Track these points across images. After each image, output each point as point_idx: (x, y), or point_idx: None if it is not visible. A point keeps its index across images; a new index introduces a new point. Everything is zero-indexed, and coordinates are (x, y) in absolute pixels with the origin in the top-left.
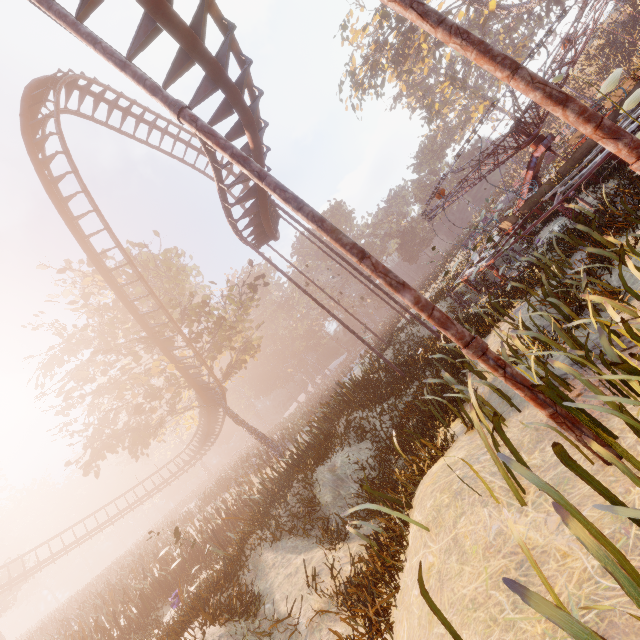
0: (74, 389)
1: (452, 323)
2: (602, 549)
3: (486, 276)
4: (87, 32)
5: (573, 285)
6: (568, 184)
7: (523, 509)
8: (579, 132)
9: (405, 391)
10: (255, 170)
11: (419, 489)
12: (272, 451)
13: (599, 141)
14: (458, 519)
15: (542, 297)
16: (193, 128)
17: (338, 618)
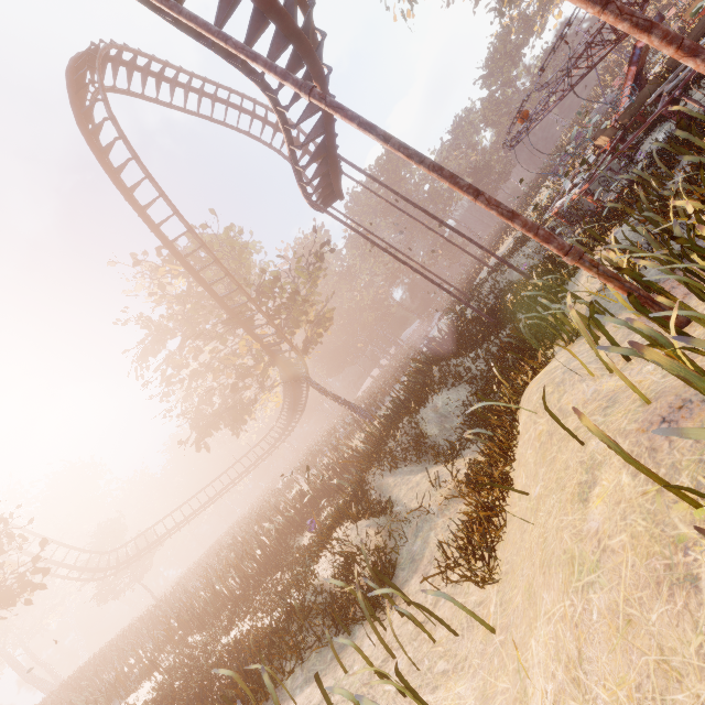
0: (175, 375)
1: (554, 238)
2: (649, 327)
3: (580, 205)
4: (217, 30)
5: (673, 197)
6: (676, 80)
7: (613, 374)
8: (698, 1)
9: (497, 335)
10: (381, 134)
11: (525, 393)
12: (362, 417)
13: (680, 60)
14: (561, 397)
15: (637, 213)
16: (322, 105)
17: (462, 501)
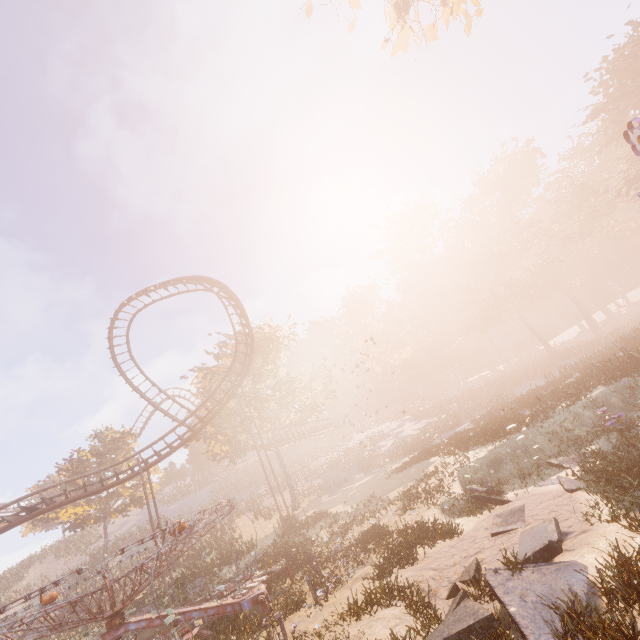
0: None
1: None
2: None
3: None
4: None
5: None
6: None
7: None
8: None
9: None
10: None
11: None
12: (291, 501)
13: None
14: None
15: None
16: None
17: None
